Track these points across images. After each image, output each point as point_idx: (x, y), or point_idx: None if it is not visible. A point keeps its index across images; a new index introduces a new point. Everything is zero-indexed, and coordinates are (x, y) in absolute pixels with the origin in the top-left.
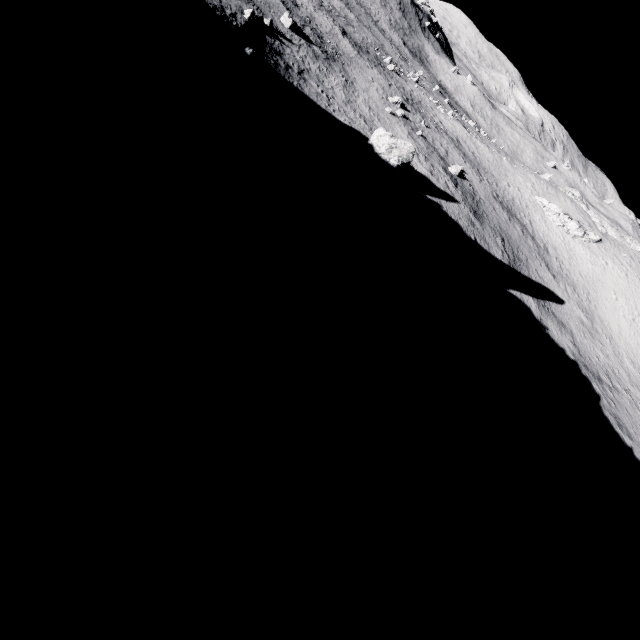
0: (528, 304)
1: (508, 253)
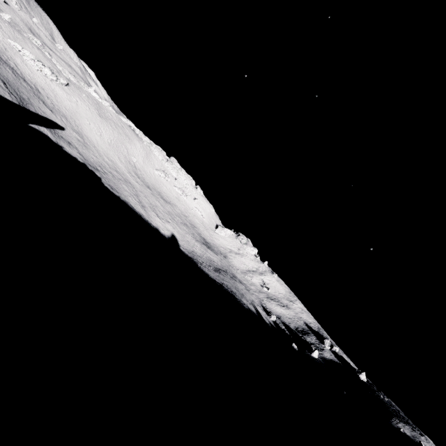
0: (46, 133)
1: (14, 94)
